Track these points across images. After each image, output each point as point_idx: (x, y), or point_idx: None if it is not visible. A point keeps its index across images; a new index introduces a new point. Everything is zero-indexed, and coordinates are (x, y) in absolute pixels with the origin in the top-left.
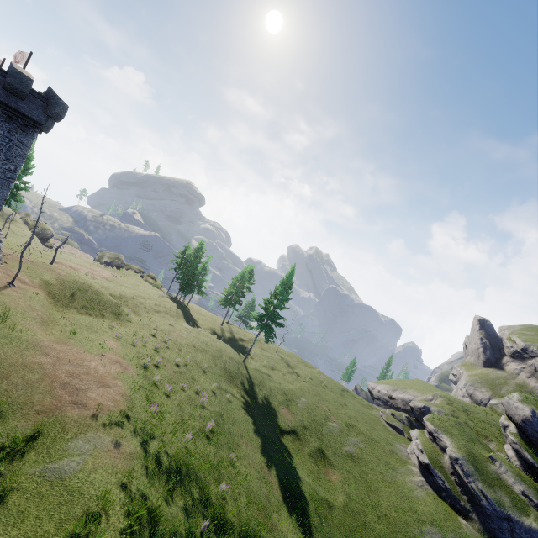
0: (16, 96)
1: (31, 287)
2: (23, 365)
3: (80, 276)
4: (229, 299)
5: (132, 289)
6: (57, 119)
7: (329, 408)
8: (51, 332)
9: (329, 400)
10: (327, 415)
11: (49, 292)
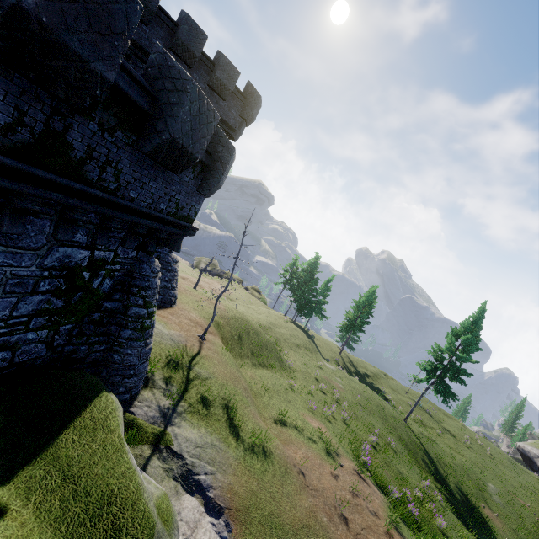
0: (219, 94)
1: (212, 334)
2: (302, 524)
3: (235, 309)
4: (353, 326)
5: (259, 313)
6: (248, 123)
7: (526, 502)
8: (263, 415)
9: (513, 484)
10: (533, 517)
11: (221, 336)
